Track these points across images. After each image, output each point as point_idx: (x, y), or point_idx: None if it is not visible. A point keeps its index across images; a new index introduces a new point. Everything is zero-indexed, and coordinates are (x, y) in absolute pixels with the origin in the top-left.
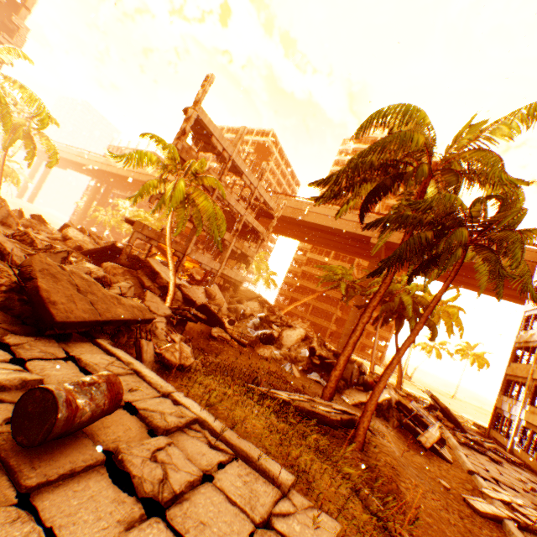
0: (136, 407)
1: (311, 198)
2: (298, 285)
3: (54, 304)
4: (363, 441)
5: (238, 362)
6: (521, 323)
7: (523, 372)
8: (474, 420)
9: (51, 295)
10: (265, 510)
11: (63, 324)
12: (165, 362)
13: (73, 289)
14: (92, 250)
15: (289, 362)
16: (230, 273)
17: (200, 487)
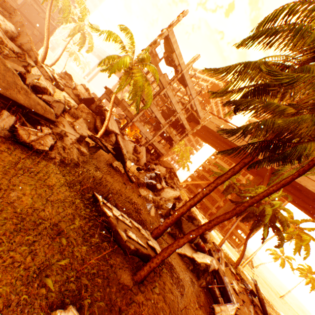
0: None
1: (209, 92)
2: (202, 175)
3: None
4: (144, 277)
5: (114, 185)
6: None
7: None
8: None
9: None
10: None
11: None
12: (17, 135)
13: None
14: (83, 98)
15: (155, 205)
16: (157, 145)
17: None
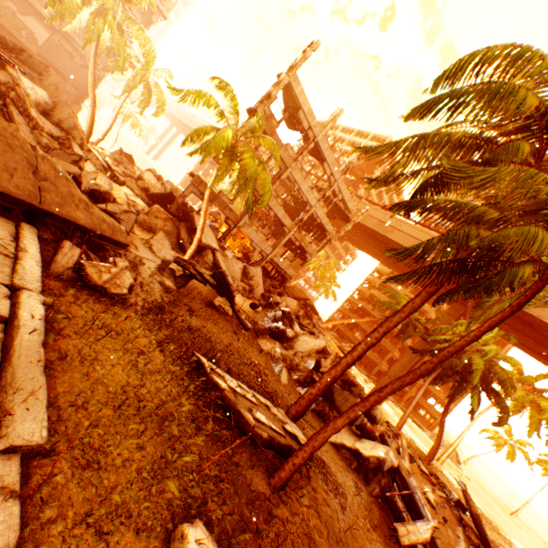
0: None
1: (364, 179)
2: (360, 307)
3: None
4: (286, 480)
5: (220, 337)
6: None
7: None
8: None
9: None
10: None
11: None
12: (84, 276)
13: (26, 167)
14: (155, 194)
15: (286, 366)
16: (281, 262)
17: None
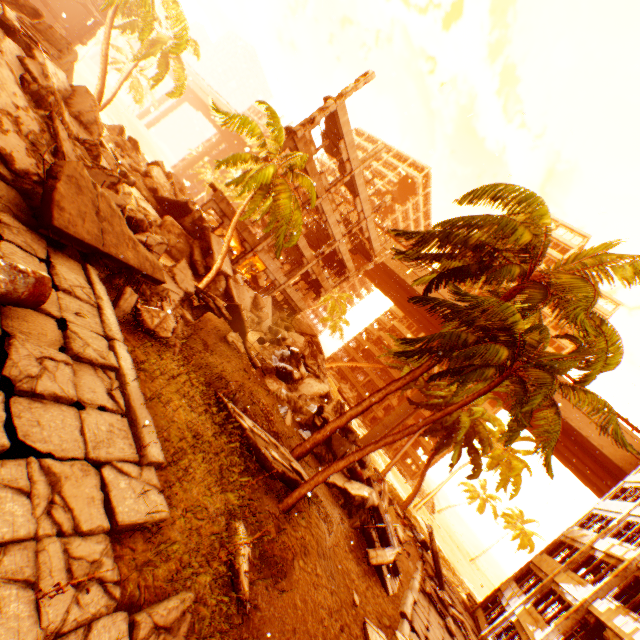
0: (68, 326)
1: (394, 249)
2: (366, 349)
3: (62, 210)
4: (292, 505)
5: (234, 375)
6: (582, 517)
7: (548, 567)
8: (474, 593)
9: (64, 201)
10: (107, 457)
11: (59, 231)
12: (140, 320)
13: (92, 209)
14: (165, 199)
15: (290, 408)
16: (293, 294)
17: (65, 405)
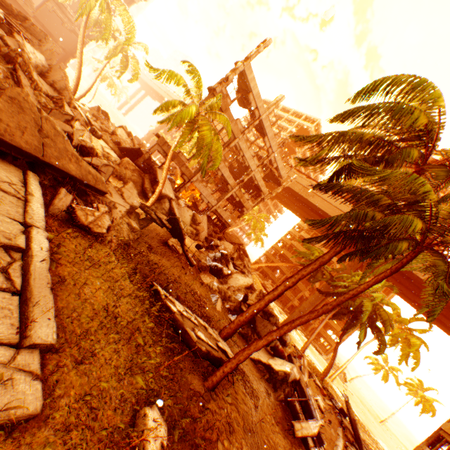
0: None
1: (296, 158)
2: (282, 254)
3: None
4: (216, 383)
5: (172, 271)
6: None
7: None
8: None
9: (1, 114)
10: None
11: None
12: (74, 217)
13: (33, 126)
14: (125, 148)
15: (221, 297)
16: (223, 213)
17: None
